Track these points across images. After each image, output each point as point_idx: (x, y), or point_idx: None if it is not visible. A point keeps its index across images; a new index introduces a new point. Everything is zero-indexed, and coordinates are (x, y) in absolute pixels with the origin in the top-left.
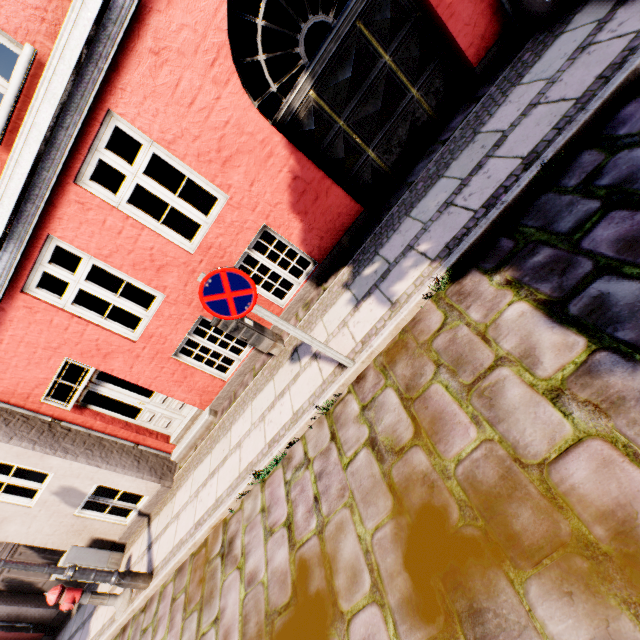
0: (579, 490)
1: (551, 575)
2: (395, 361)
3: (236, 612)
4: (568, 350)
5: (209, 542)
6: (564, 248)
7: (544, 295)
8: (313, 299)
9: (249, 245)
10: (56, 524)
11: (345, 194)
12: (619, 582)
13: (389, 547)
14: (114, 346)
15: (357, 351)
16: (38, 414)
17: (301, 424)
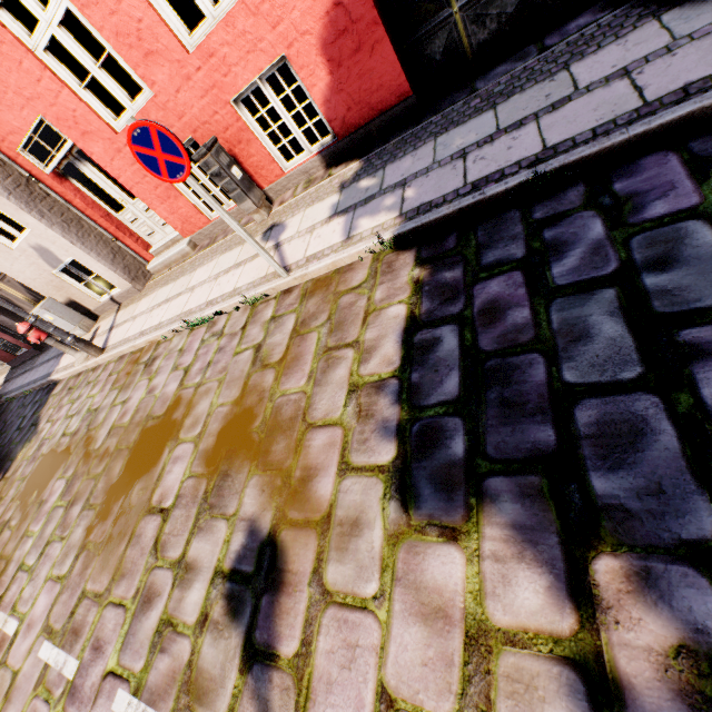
0: (310, 449)
1: (265, 479)
2: (314, 294)
3: (135, 404)
4: (386, 365)
5: (144, 351)
6: (467, 280)
7: (419, 312)
8: (316, 180)
9: (262, 74)
10: (37, 273)
11: (396, 61)
12: (283, 499)
13: (219, 419)
14: (93, 127)
15: (299, 265)
16: (15, 164)
17: (231, 302)
